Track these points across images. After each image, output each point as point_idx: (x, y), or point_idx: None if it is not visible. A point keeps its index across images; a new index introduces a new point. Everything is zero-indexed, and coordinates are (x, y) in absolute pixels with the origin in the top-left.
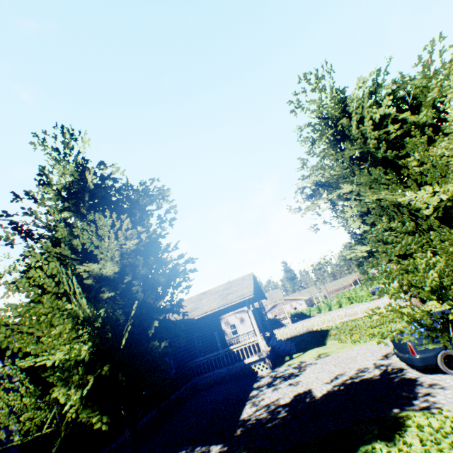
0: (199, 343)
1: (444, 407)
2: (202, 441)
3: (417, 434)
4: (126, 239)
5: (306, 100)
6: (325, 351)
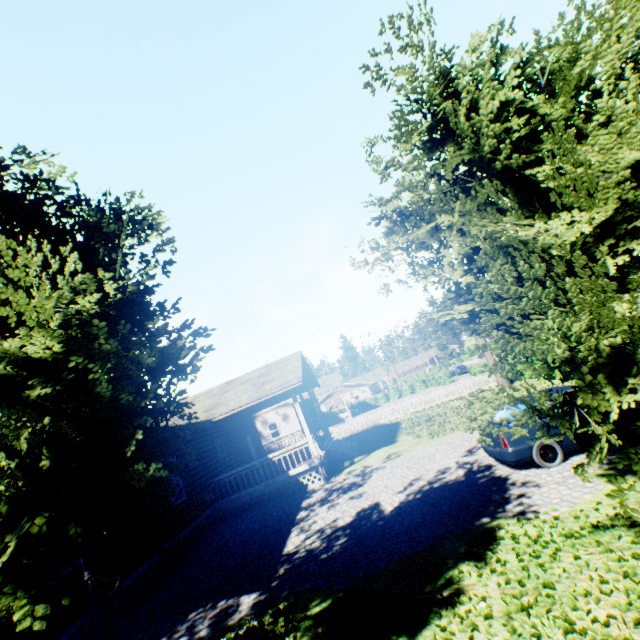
0: (224, 453)
1: (541, 509)
2: (229, 591)
3: (513, 548)
4: (75, 293)
5: (390, 68)
6: (396, 450)
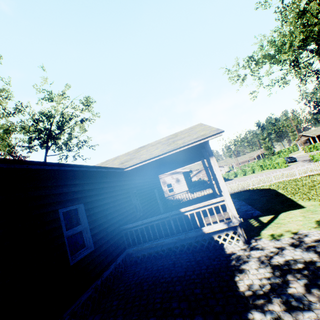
0: (137, 202)
1: None
2: None
3: None
4: None
5: None
6: None
